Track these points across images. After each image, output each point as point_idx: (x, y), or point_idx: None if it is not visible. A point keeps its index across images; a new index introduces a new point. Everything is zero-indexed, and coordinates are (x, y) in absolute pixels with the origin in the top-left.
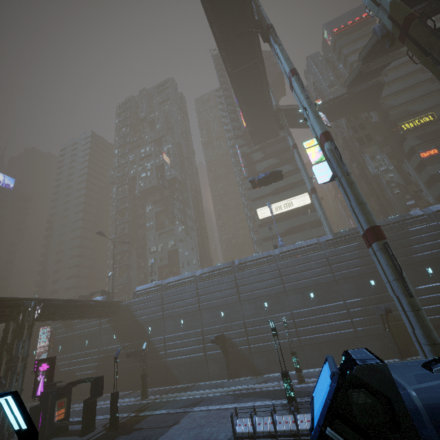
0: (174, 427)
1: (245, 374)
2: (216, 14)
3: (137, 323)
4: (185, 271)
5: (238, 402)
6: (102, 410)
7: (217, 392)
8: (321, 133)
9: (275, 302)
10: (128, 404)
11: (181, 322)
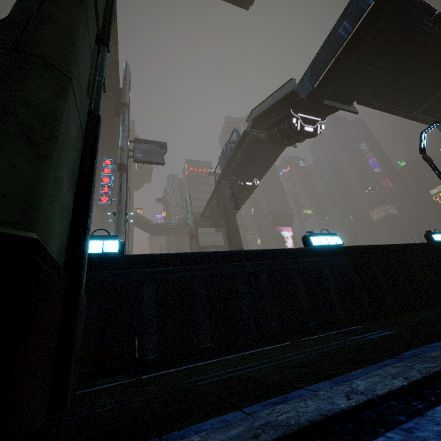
0: None
1: None
2: None
3: None
4: None
5: None
6: None
7: None
8: None
9: None
10: None
11: None
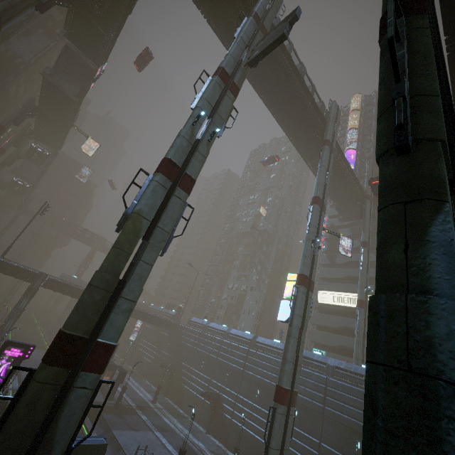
0: (132, 431)
1: (219, 439)
2: (286, 125)
3: (181, 345)
4: (243, 317)
5: (177, 449)
6: (132, 391)
7: (184, 434)
8: (298, 274)
9: (265, 396)
10: (144, 399)
11: (202, 363)
